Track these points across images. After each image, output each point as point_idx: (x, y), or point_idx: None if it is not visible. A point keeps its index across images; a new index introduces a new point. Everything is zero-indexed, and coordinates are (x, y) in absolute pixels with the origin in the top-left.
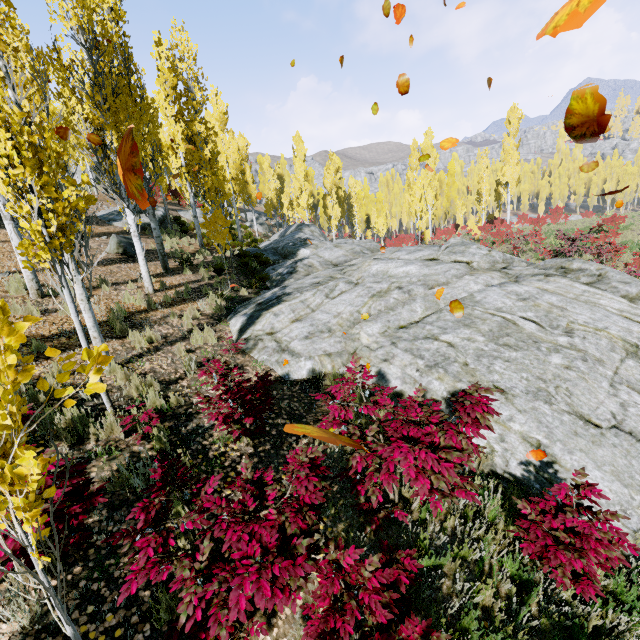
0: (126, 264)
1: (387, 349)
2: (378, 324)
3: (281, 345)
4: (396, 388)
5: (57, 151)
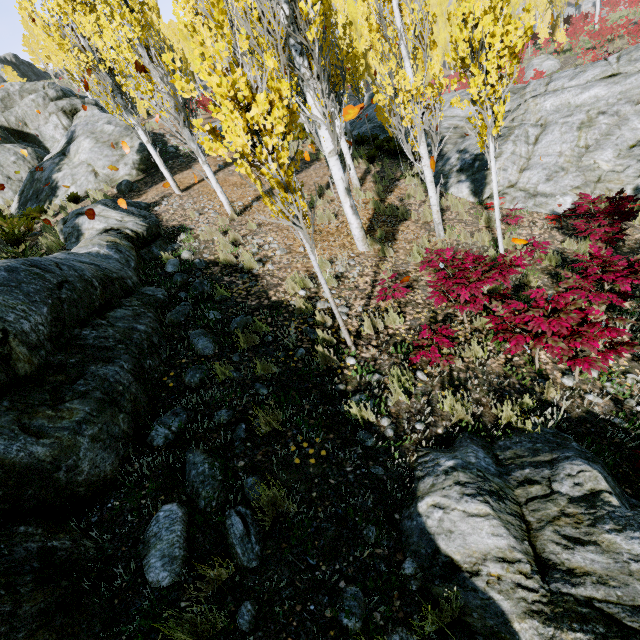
0: (299, 175)
1: (636, 167)
2: (609, 150)
3: (529, 192)
4: None
5: None
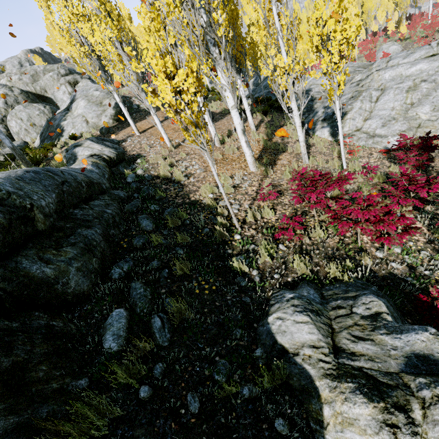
0: (216, 123)
1: None
2: (427, 106)
3: (369, 134)
4: None
5: None
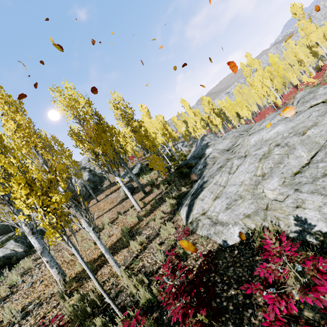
0: (129, 198)
1: (293, 196)
2: (275, 179)
3: (212, 220)
4: (323, 230)
5: (52, 178)
